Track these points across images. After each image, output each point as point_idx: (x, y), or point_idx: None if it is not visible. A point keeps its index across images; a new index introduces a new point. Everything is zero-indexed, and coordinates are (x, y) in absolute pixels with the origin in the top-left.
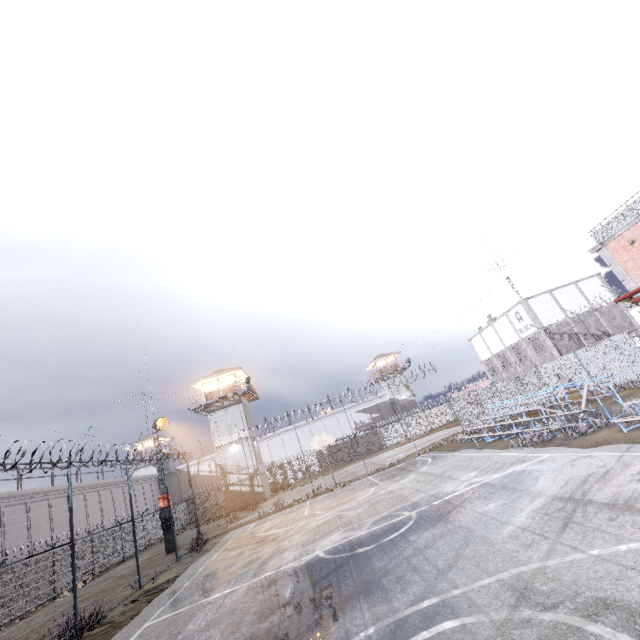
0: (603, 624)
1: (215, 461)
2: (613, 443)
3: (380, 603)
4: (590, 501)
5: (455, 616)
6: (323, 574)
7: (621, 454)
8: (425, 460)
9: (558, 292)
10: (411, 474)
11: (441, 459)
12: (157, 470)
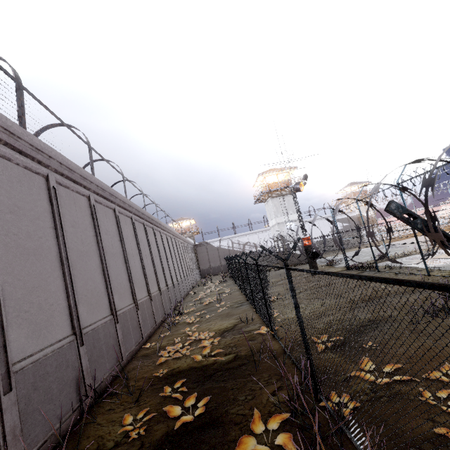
0: None
1: (231, 240)
2: None
3: None
4: None
5: None
6: None
7: None
8: None
9: None
10: None
11: None
12: (299, 219)
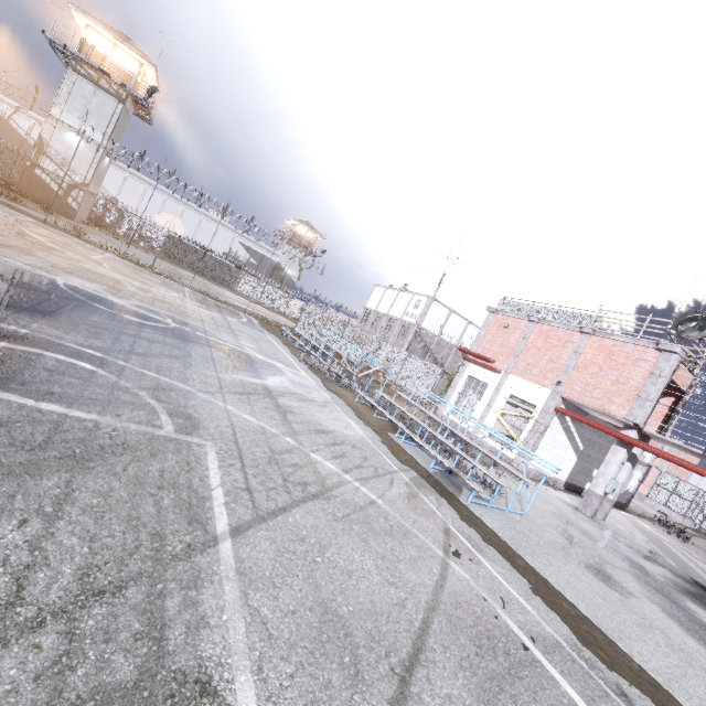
0: (172, 419)
1: None
2: (342, 398)
3: (57, 329)
4: (275, 398)
5: (98, 366)
6: (40, 289)
7: (332, 402)
8: (242, 317)
9: (455, 317)
10: (218, 313)
11: (252, 326)
12: None
